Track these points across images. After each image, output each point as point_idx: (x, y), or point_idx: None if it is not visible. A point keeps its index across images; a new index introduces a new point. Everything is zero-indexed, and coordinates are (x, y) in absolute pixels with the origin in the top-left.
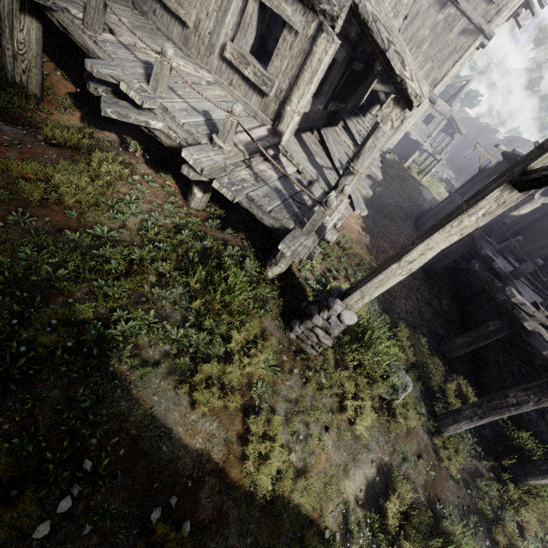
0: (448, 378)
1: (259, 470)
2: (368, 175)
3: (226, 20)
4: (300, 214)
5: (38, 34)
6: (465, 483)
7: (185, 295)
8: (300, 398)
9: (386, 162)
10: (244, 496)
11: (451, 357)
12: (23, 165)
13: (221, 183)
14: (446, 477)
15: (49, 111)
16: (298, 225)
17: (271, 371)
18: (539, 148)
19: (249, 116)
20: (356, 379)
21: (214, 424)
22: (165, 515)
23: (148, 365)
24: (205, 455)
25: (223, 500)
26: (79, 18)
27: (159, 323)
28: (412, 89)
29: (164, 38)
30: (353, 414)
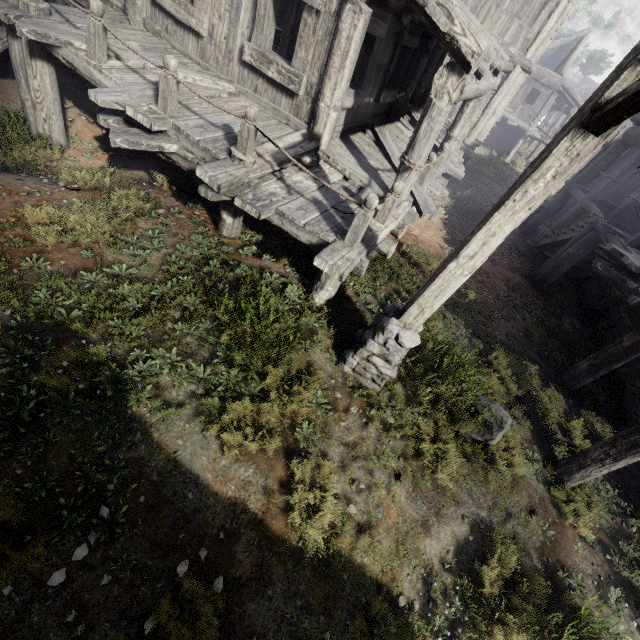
0: (572, 415)
1: (307, 523)
2: (454, 178)
3: (240, 19)
4: (344, 225)
5: (52, 78)
6: (602, 547)
7: (213, 330)
8: (360, 441)
9: (479, 159)
10: (291, 552)
11: (575, 387)
12: (38, 211)
13: (243, 200)
14: (573, 538)
15: (75, 158)
16: (339, 237)
17: (321, 410)
18: (616, 70)
19: (280, 124)
20: (434, 417)
21: (250, 470)
22: (194, 568)
23: (171, 406)
24: (240, 504)
25: (265, 556)
26: (83, 50)
27: (183, 361)
28: (466, 47)
29: (180, 56)
30: (432, 460)
